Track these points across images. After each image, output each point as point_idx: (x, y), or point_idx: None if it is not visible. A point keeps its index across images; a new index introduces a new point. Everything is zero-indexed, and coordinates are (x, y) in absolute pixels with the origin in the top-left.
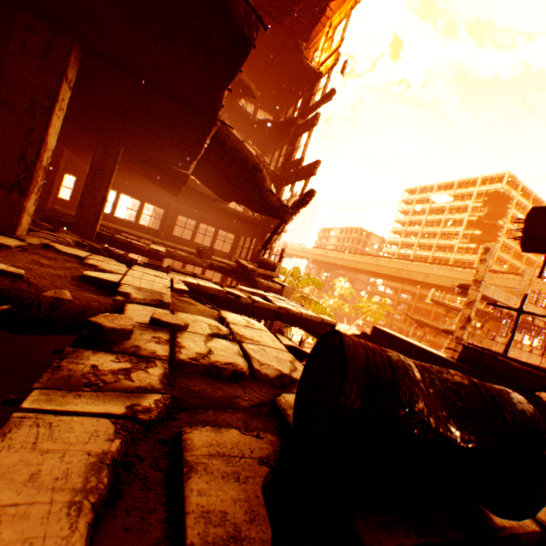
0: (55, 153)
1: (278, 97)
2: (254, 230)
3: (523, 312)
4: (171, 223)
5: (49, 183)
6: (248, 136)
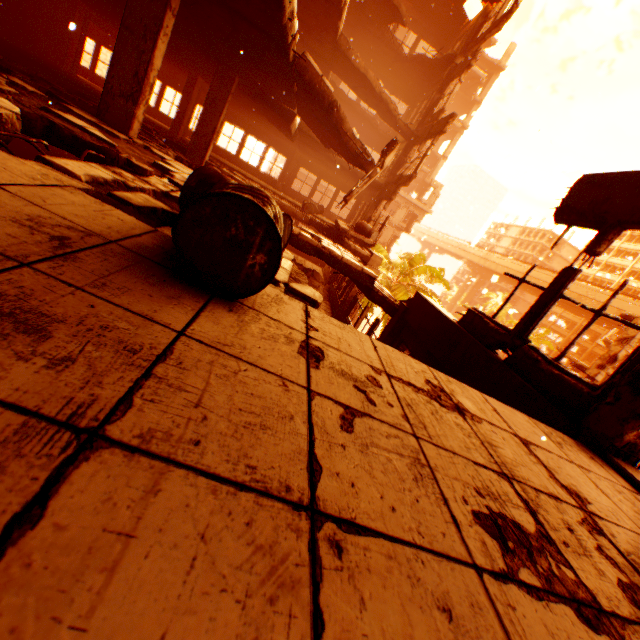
0: (190, 82)
1: (449, 24)
2: (373, 196)
3: (523, 281)
4: (291, 174)
5: (182, 113)
6: (398, 77)
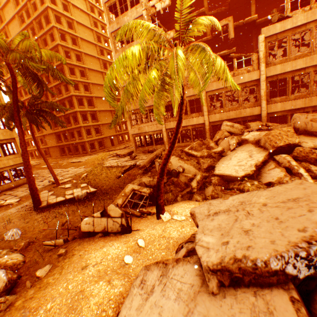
0: None
1: None
2: None
3: None
4: None
5: None
6: None
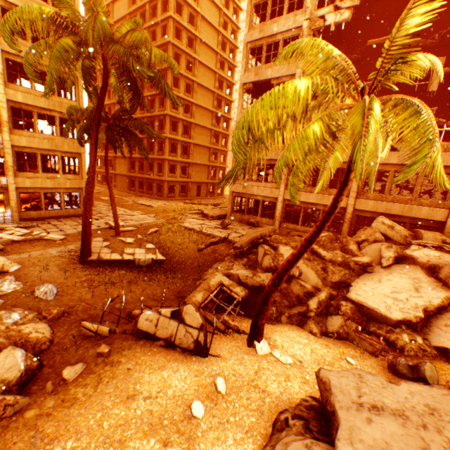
0: None
1: None
2: None
3: None
4: None
5: None
6: None
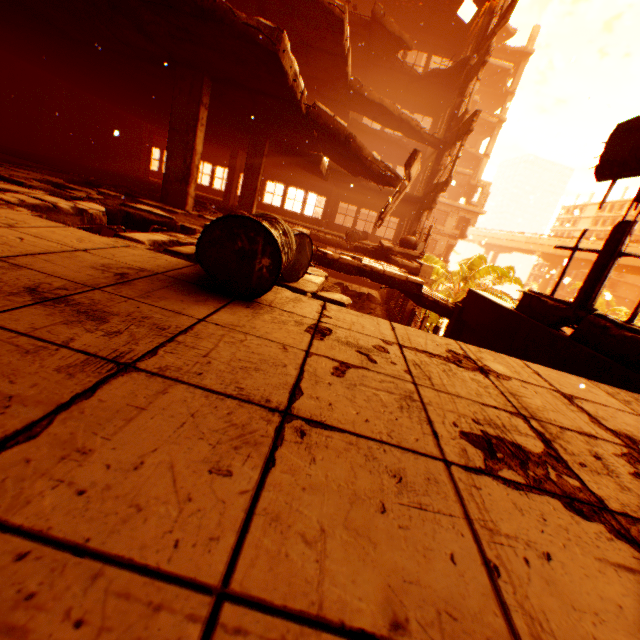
0: (233, 157)
1: (457, 33)
2: (414, 210)
3: (575, 250)
4: (332, 211)
5: (229, 184)
6: (417, 96)
